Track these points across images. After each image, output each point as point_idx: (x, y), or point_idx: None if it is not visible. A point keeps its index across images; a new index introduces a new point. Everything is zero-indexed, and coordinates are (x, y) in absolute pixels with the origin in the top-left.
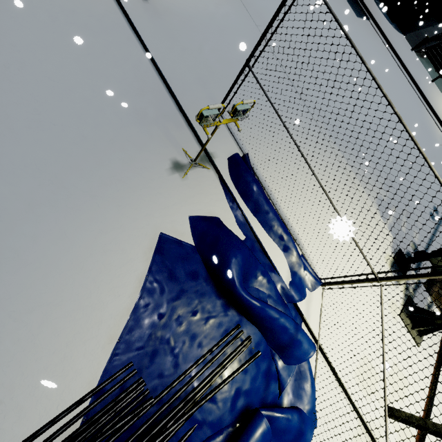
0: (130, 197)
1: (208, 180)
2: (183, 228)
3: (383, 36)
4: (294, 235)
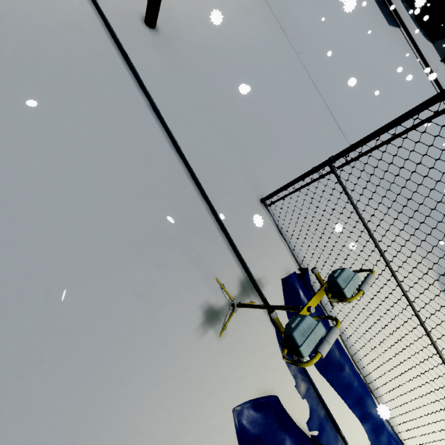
0: (139, 414)
1: (255, 324)
2: (225, 437)
3: (415, 46)
4: (370, 382)
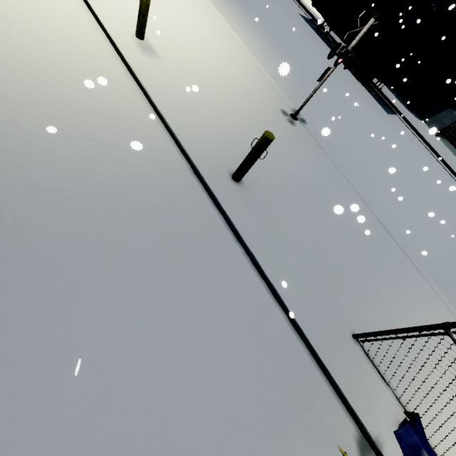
0: None
1: None
2: None
3: (412, 128)
4: None
